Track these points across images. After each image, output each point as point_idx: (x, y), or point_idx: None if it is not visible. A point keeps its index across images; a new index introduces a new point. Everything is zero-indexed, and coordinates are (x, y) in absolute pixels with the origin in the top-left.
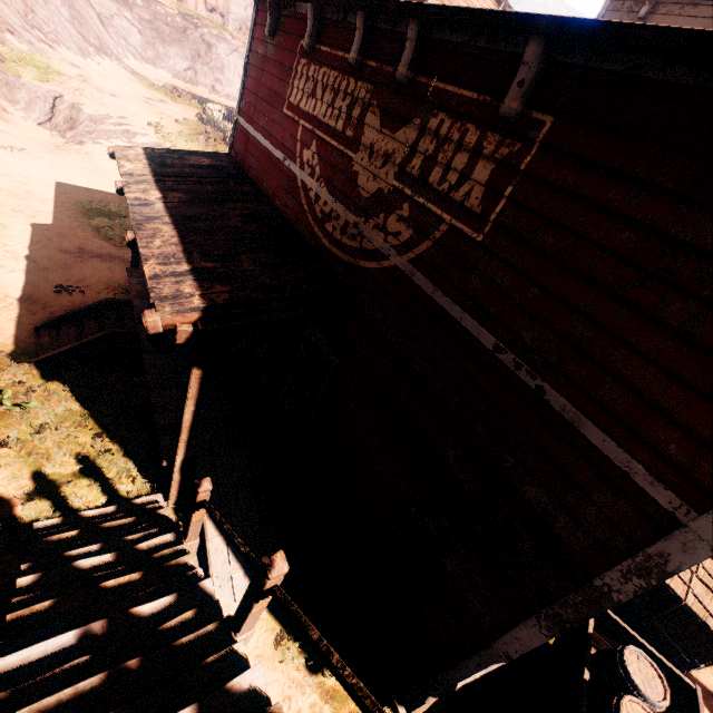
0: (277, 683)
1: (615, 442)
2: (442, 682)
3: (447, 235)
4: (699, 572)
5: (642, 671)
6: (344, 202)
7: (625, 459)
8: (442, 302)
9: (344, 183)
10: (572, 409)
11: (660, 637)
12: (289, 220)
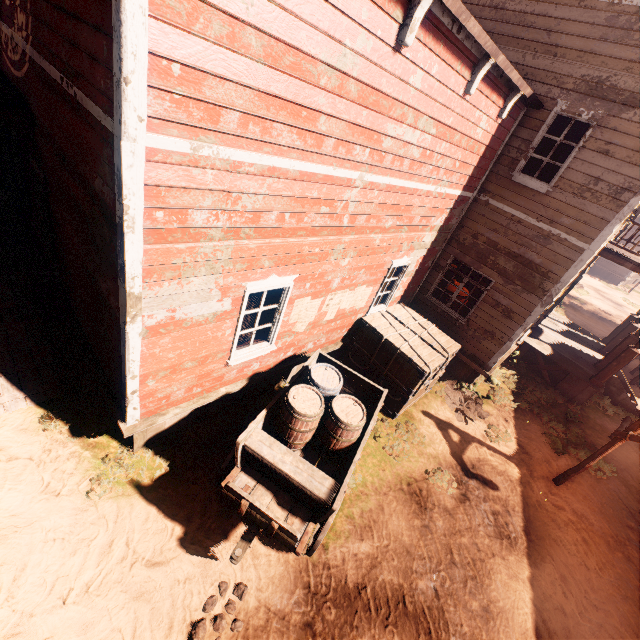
0: (39, 443)
1: (95, 104)
2: (124, 381)
3: (31, 3)
4: (422, 334)
5: (325, 375)
6: (6, 21)
7: (98, 112)
8: (44, 66)
9: (1, 2)
10: (83, 96)
11: (392, 382)
12: (0, 68)
